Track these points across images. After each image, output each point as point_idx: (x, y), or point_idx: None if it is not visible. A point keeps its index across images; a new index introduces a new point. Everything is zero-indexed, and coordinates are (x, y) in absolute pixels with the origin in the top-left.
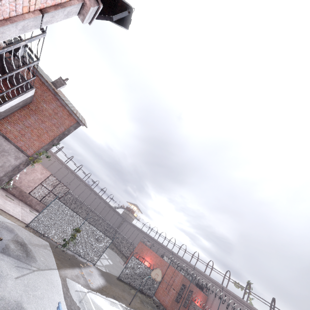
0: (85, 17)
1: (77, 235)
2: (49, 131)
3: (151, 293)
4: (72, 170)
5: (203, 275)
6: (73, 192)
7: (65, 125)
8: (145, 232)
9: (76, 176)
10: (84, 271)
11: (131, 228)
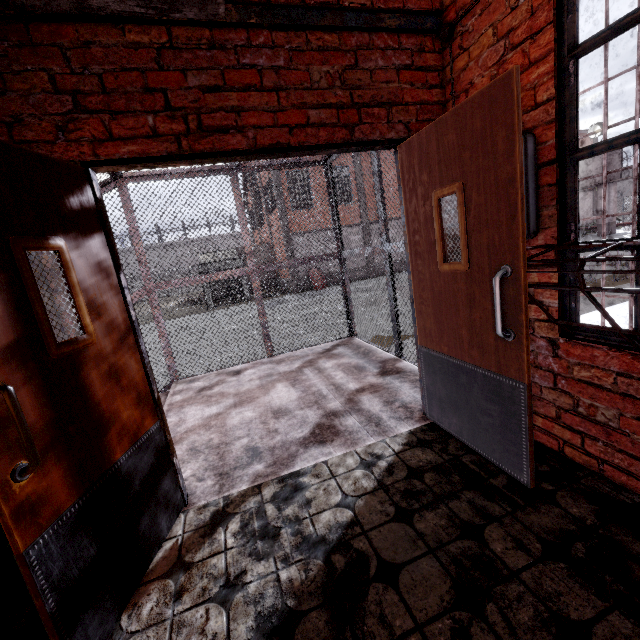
0: None
1: None
2: None
3: None
4: None
5: None
6: None
7: None
8: None
9: None
10: None
11: None
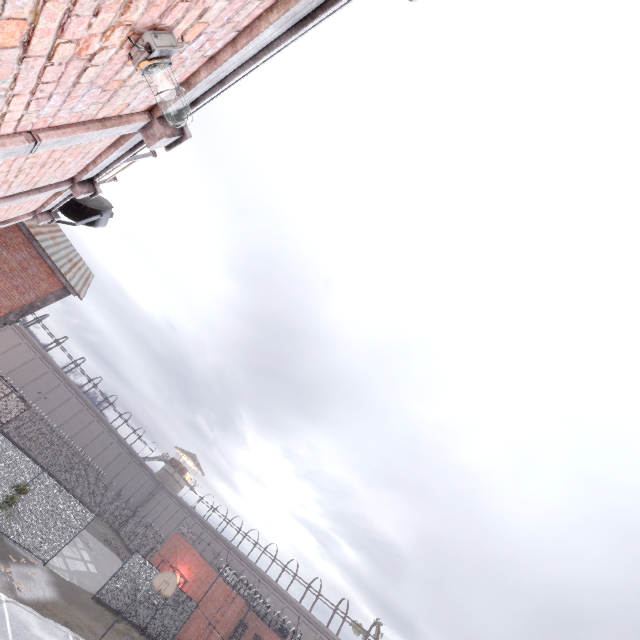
0: (40, 223)
1: (19, 499)
2: (3, 299)
3: (166, 635)
4: (58, 367)
5: (296, 609)
6: (50, 415)
7: (38, 291)
8: (199, 515)
9: (66, 380)
10: (14, 570)
11: (171, 505)
